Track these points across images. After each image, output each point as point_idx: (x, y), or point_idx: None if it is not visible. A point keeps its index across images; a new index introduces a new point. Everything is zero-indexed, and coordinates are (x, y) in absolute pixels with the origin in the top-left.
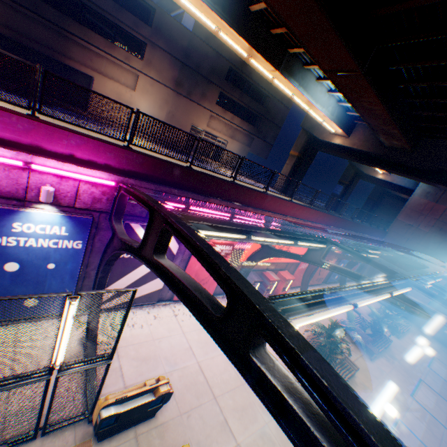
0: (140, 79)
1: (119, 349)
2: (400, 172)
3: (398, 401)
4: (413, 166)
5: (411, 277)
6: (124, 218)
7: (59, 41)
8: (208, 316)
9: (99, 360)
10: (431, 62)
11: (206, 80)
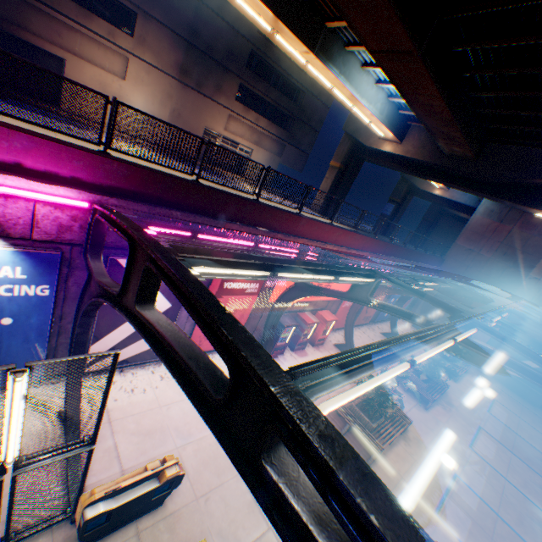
0: (131, 64)
1: (114, 423)
2: (461, 186)
3: (456, 455)
4: (477, 179)
5: (476, 315)
6: (108, 253)
7: (8, 5)
8: (207, 397)
9: (76, 446)
10: (505, 41)
11: (221, 67)
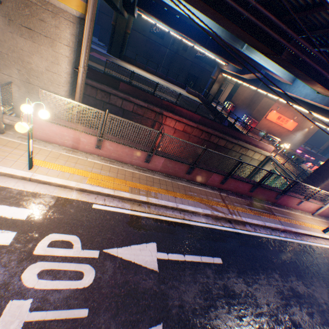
0: None
1: None
2: None
3: None
4: None
5: None
6: None
7: None
8: None
9: None
10: None
11: None
